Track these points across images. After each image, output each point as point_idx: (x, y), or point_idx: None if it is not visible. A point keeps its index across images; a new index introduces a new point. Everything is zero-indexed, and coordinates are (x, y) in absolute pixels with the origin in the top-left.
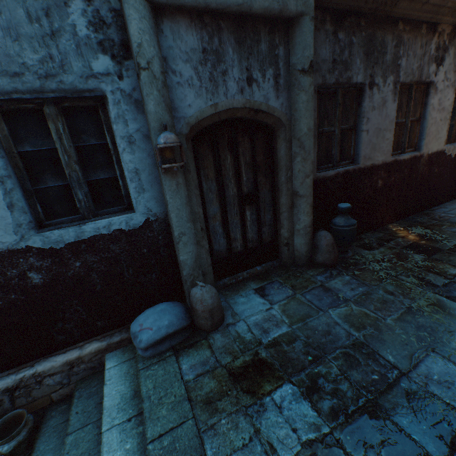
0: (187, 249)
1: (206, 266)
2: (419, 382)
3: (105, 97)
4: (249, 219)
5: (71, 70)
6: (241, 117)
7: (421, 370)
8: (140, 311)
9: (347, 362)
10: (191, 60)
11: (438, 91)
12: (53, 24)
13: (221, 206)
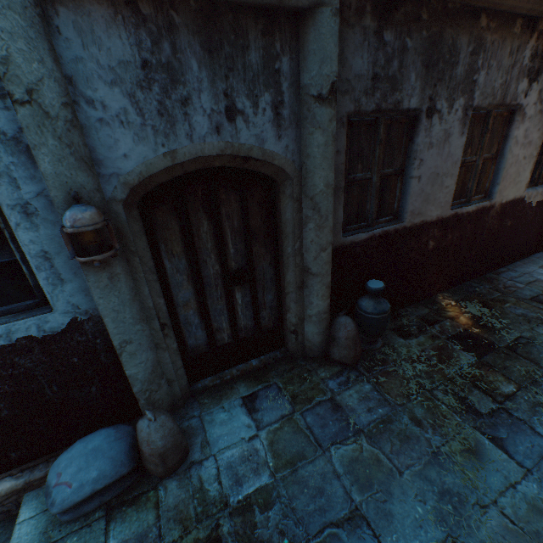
0: (136, 359)
1: (173, 372)
2: None
3: None
4: (241, 302)
5: None
6: (223, 165)
7: None
8: (78, 432)
9: None
10: (121, 81)
11: (526, 118)
12: None
13: (196, 289)
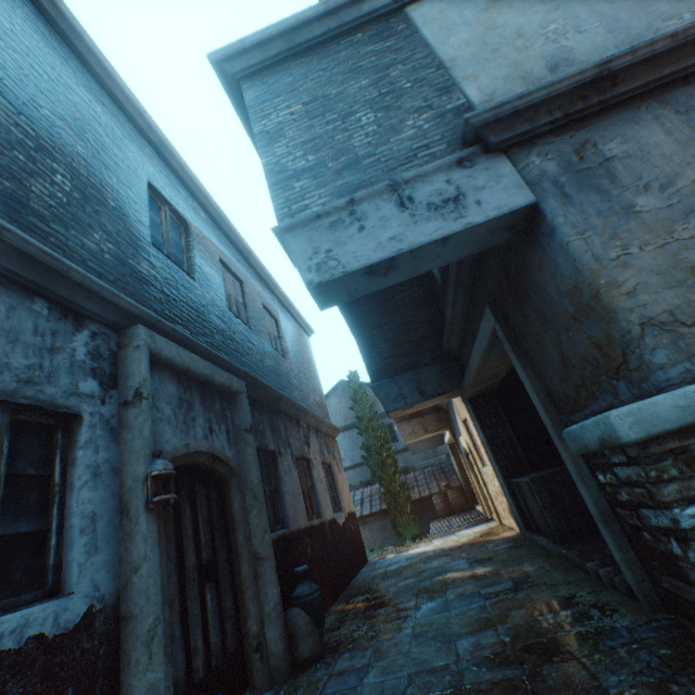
0: (161, 653)
1: None
2: (469, 656)
3: (79, 418)
4: (211, 606)
5: (57, 382)
6: (200, 464)
7: (462, 651)
8: None
9: (422, 688)
10: (171, 403)
11: (315, 466)
12: (56, 342)
13: (180, 583)
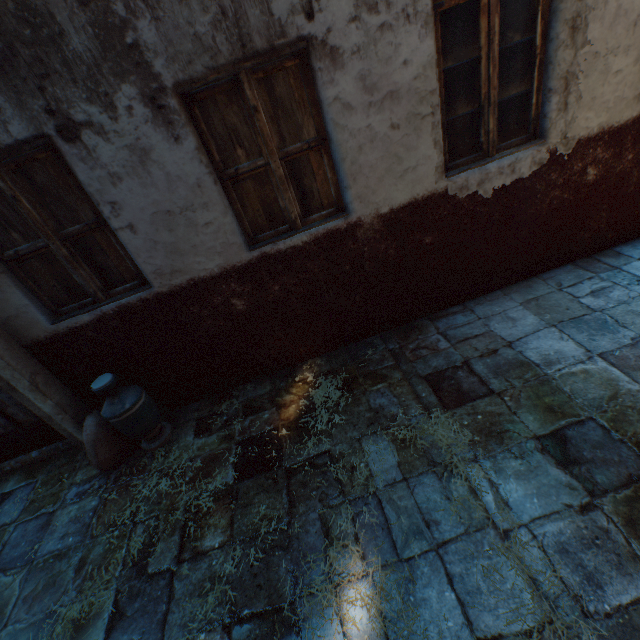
0: None
1: None
2: None
3: None
4: None
5: None
6: None
7: None
8: None
9: None
10: None
11: (348, 55)
12: None
13: None
